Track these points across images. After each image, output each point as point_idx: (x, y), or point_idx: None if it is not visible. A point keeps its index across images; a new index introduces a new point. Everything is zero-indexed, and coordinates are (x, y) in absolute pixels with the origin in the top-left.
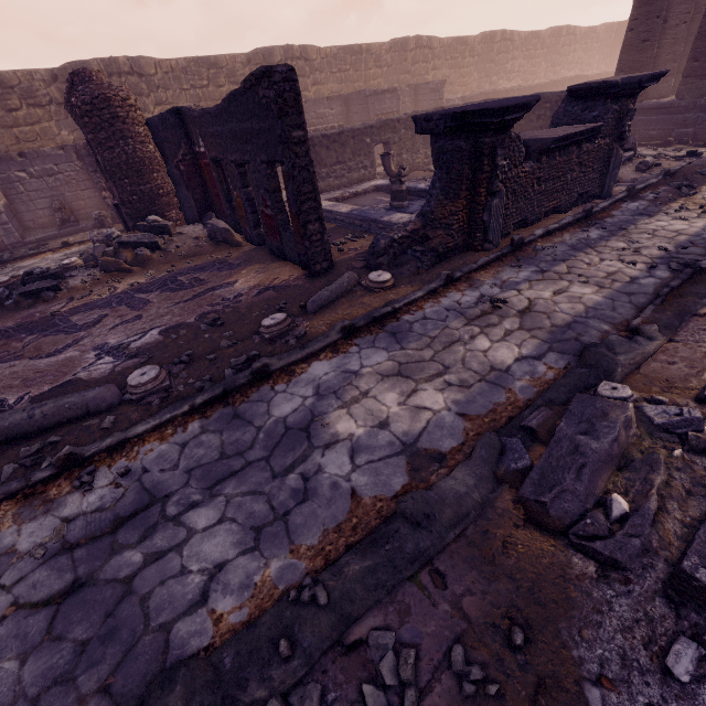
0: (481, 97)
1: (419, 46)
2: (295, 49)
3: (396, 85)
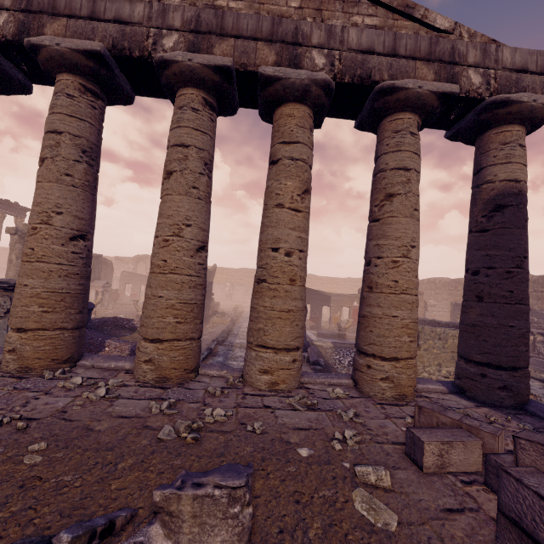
0: None
1: None
2: None
3: None
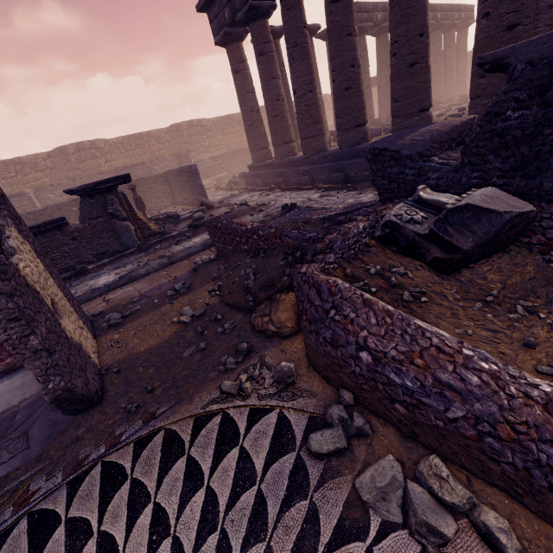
0: (229, 154)
1: (192, 126)
2: (85, 143)
3: (145, 159)
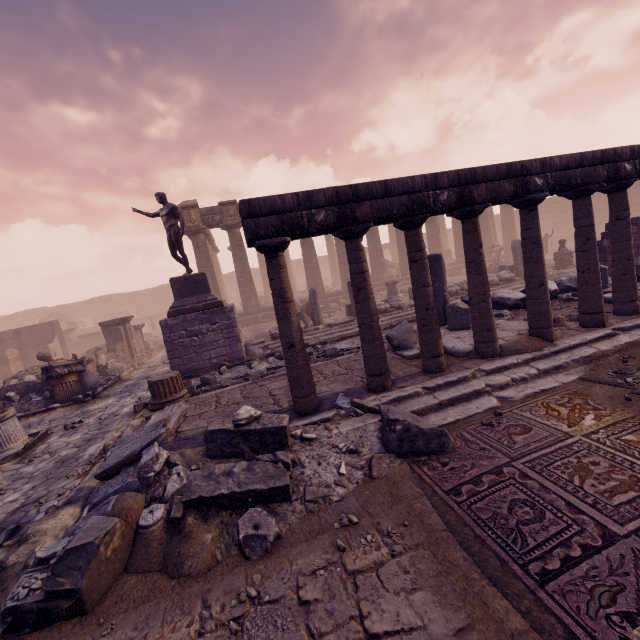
0: None
1: None
2: None
3: None
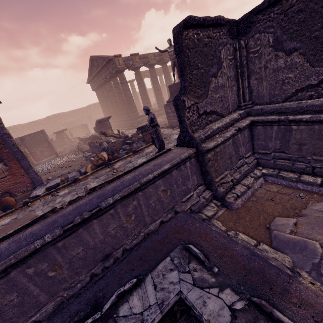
0: None
1: (95, 105)
2: (56, 114)
3: (76, 120)
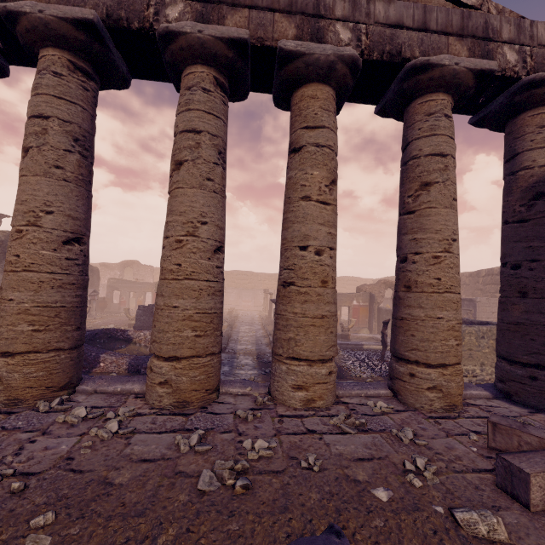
0: None
1: None
2: None
3: None
